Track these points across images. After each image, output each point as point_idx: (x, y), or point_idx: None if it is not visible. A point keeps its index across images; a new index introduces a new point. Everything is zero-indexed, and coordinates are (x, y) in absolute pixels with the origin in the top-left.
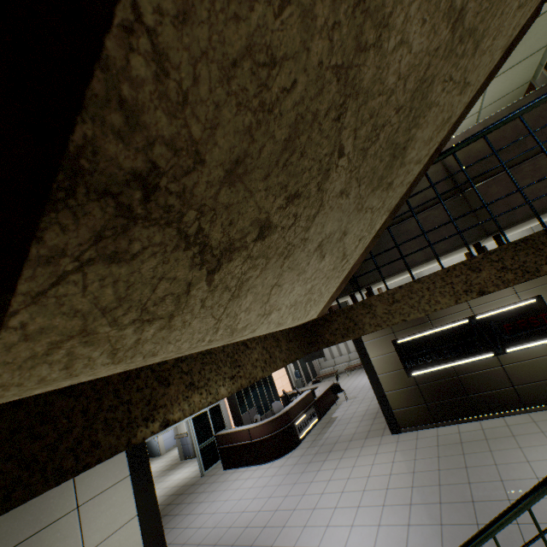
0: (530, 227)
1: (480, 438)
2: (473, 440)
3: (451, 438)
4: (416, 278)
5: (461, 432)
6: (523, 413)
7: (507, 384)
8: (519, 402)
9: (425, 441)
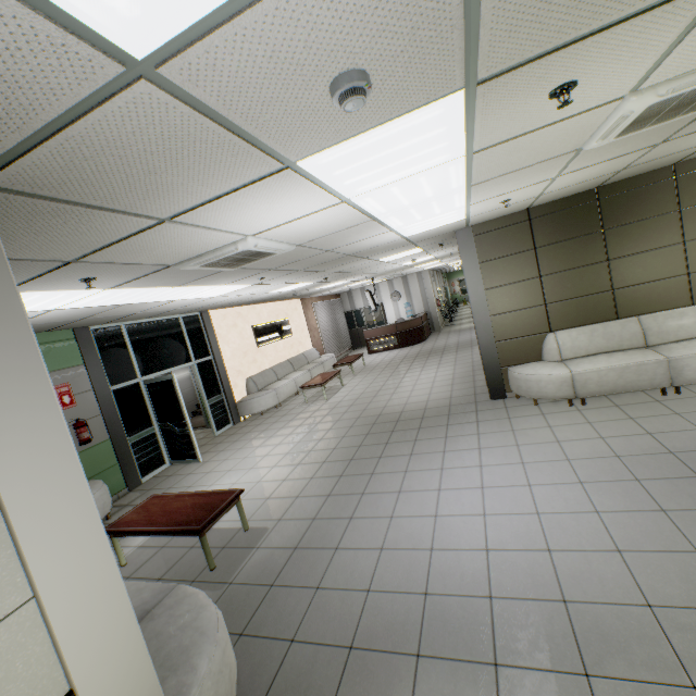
0: None
1: None
2: None
3: None
4: (668, 378)
5: None
6: None
7: None
8: None
9: None
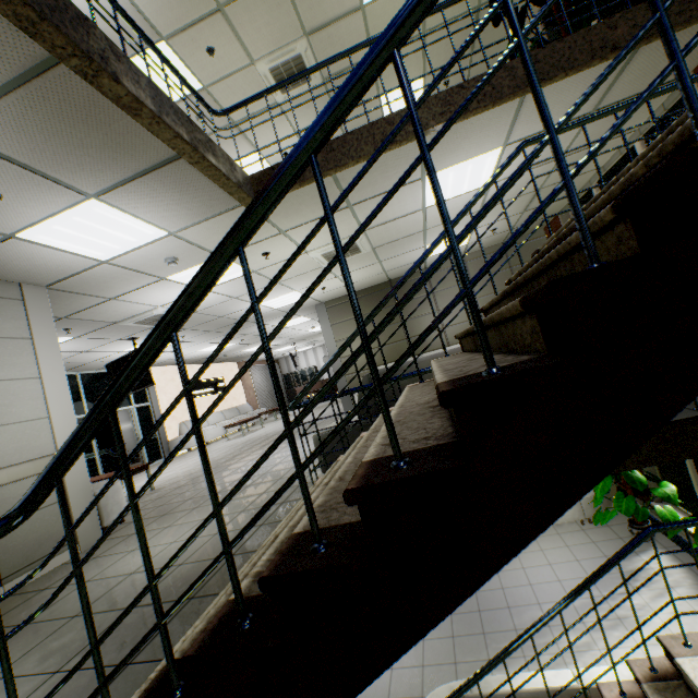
0: (582, 508)
1: None
2: None
3: None
4: None
5: None
6: None
7: None
8: None
9: None
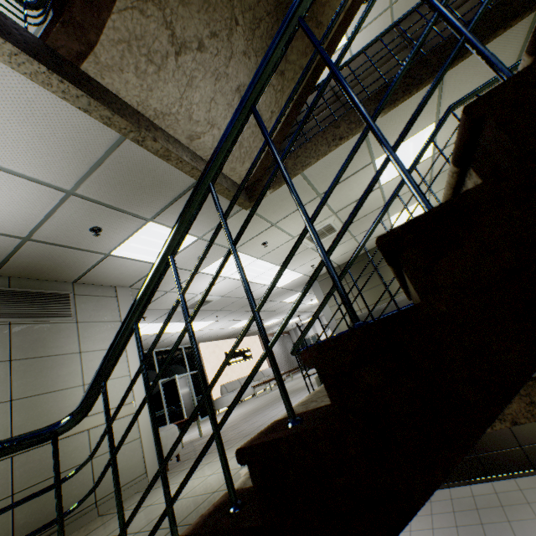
0: None
1: (496, 504)
2: (488, 506)
3: (466, 502)
4: None
5: (475, 496)
6: (533, 474)
7: (514, 443)
8: (528, 462)
9: (439, 505)
